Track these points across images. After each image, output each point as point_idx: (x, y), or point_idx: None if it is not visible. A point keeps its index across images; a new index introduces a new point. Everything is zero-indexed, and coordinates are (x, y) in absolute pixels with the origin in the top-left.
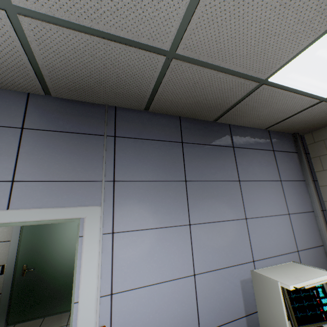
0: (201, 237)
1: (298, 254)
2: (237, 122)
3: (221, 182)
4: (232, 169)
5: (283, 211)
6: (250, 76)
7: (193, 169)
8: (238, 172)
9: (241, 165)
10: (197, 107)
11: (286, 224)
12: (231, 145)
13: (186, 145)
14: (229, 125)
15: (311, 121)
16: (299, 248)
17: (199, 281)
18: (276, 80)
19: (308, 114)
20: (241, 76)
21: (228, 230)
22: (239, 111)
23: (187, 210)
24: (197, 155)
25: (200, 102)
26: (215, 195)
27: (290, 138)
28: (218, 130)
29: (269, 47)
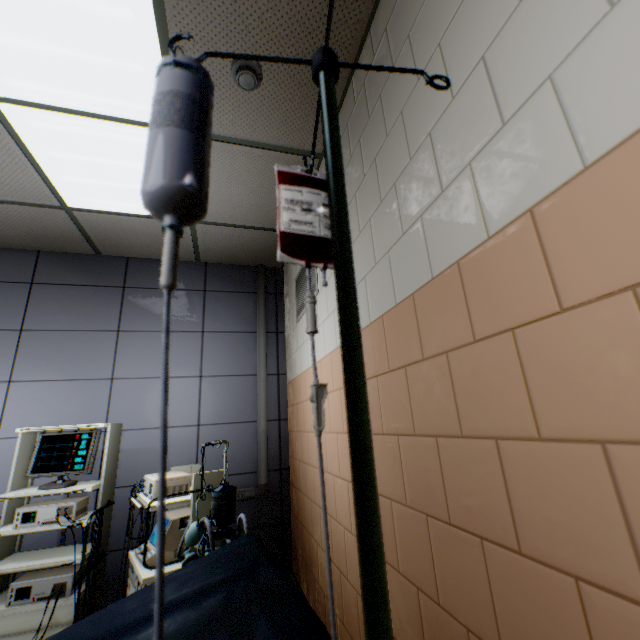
0: (24, 397)
1: (199, 429)
2: (137, 254)
3: (84, 332)
4: (111, 316)
5: (192, 373)
6: (41, 204)
7: (41, 316)
8: (121, 320)
9: (132, 311)
10: (42, 239)
11: (190, 389)
12: (122, 285)
13: (39, 287)
14: (128, 259)
15: (245, 248)
16: (203, 421)
17: (2, 447)
18: (80, 206)
19: (216, 239)
20: (31, 204)
21: (75, 392)
22: (109, 241)
23: (13, 365)
24: (54, 299)
25: (34, 233)
26: (68, 348)
27: (251, 273)
28: (104, 266)
29: (2, 179)
